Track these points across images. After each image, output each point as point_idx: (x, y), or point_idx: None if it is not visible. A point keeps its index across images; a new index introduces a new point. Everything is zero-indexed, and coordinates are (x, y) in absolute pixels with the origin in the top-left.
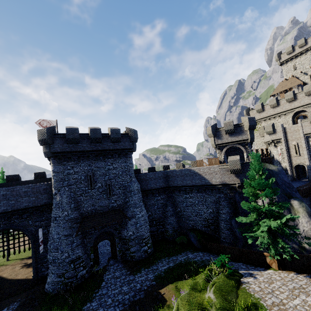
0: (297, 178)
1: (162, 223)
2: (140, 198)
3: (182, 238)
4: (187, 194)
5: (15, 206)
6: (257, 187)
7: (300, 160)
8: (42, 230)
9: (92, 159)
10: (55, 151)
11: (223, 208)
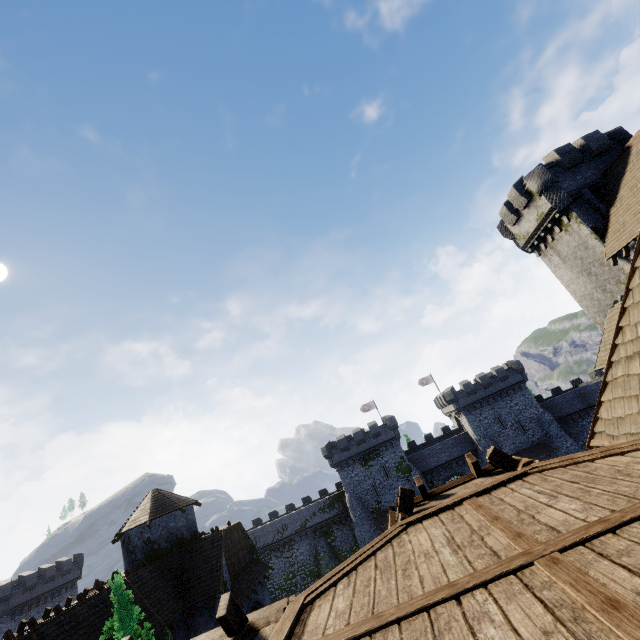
0: None
1: None
2: (558, 427)
3: None
4: None
5: (451, 456)
6: None
7: None
8: None
9: (491, 402)
10: (463, 405)
11: None
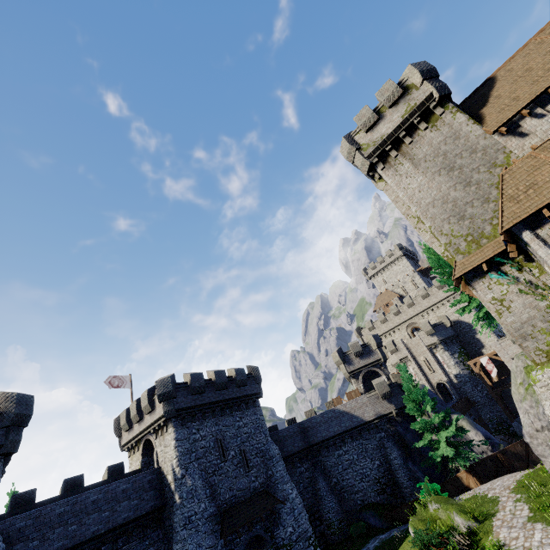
0: (445, 401)
1: (318, 514)
2: (285, 466)
3: (357, 526)
4: (339, 448)
5: (110, 521)
6: (416, 399)
7: (437, 377)
8: None
9: (218, 414)
10: (180, 407)
11: (391, 450)
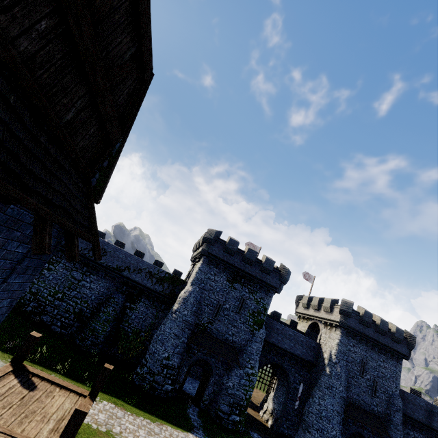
0: None
1: None
2: (401, 419)
3: None
4: None
5: (292, 349)
6: None
7: None
8: (302, 385)
9: (369, 346)
10: (350, 325)
11: None
